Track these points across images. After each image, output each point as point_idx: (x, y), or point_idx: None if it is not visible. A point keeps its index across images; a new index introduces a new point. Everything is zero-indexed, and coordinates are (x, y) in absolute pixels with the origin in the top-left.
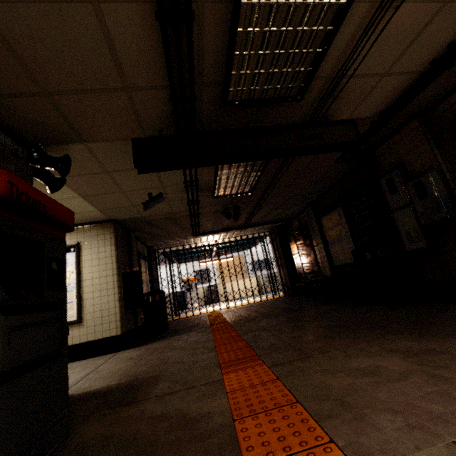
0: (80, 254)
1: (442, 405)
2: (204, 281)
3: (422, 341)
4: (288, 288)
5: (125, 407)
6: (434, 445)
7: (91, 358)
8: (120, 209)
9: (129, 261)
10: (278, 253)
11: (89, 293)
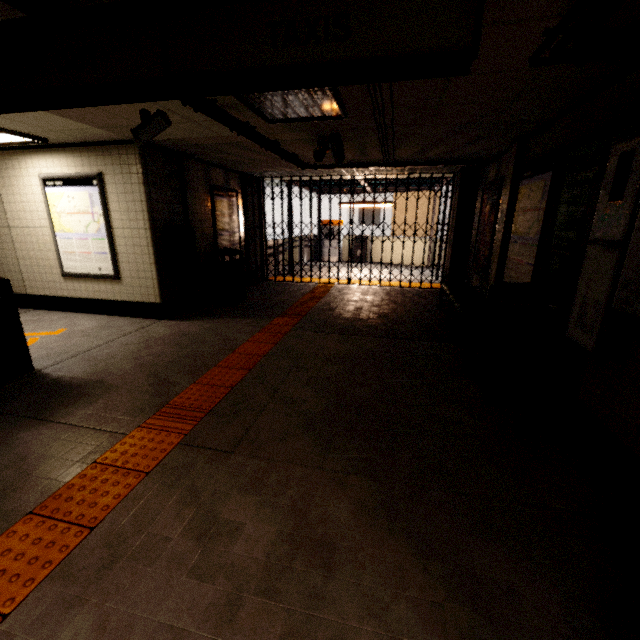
0: (104, 190)
1: None
2: (370, 221)
3: (360, 520)
4: (445, 280)
5: (33, 424)
6: None
7: (136, 318)
8: (126, 127)
9: (183, 206)
10: (452, 219)
11: (122, 246)
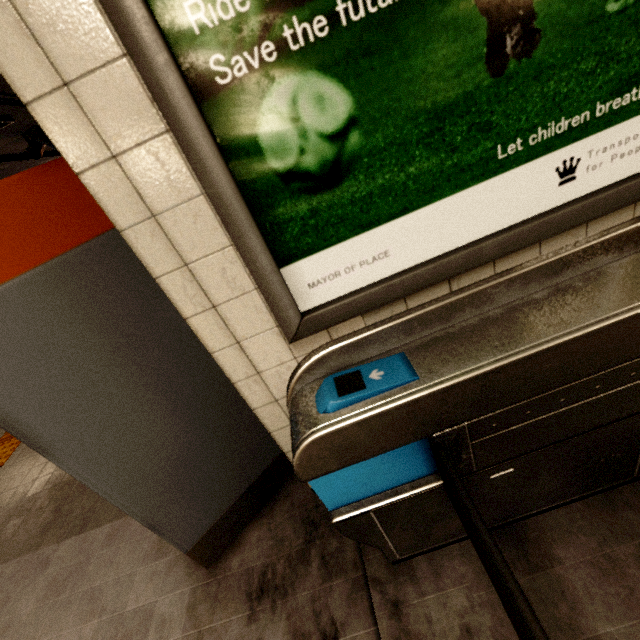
0: None
1: None
2: None
3: None
4: None
5: None
6: None
7: None
8: None
9: None
10: None
11: None
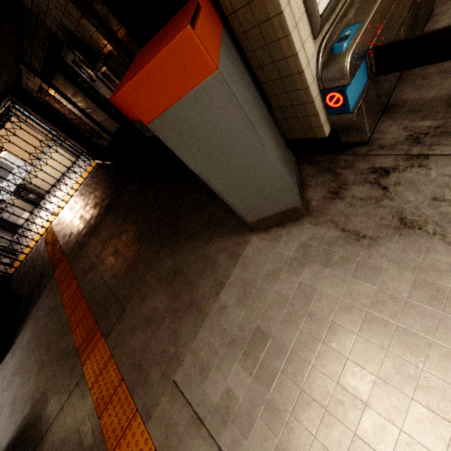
0: None
1: (174, 345)
2: (4, 172)
3: (174, 256)
4: (93, 156)
5: (41, 445)
6: (167, 387)
7: None
8: None
9: None
10: (49, 126)
11: None
